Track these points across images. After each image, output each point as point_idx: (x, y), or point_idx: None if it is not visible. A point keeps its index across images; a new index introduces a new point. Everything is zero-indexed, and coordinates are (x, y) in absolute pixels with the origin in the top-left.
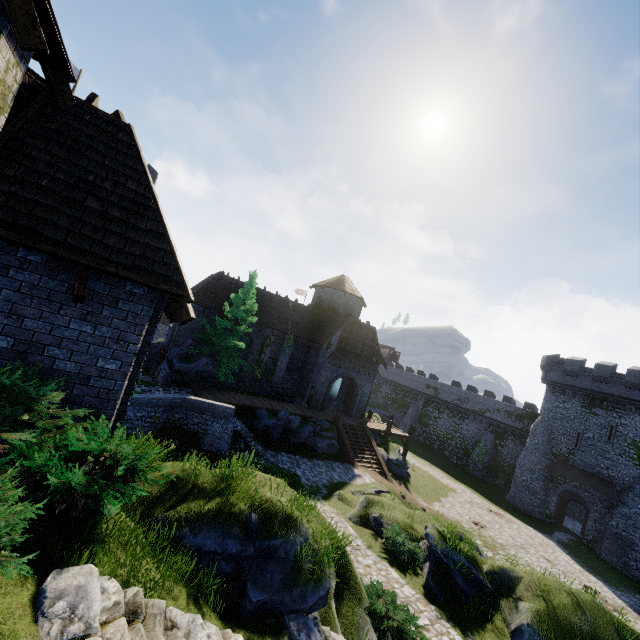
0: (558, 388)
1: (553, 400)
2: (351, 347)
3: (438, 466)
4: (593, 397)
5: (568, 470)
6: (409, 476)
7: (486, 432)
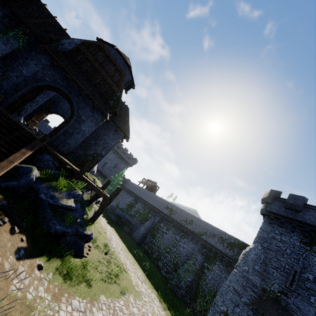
0: (276, 220)
1: (270, 230)
2: (88, 70)
3: (143, 267)
4: (315, 234)
5: (280, 314)
6: (80, 248)
7: (198, 252)
